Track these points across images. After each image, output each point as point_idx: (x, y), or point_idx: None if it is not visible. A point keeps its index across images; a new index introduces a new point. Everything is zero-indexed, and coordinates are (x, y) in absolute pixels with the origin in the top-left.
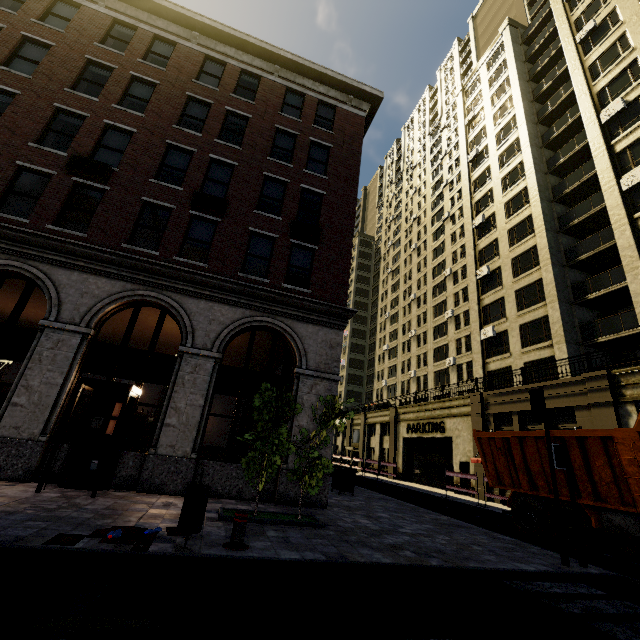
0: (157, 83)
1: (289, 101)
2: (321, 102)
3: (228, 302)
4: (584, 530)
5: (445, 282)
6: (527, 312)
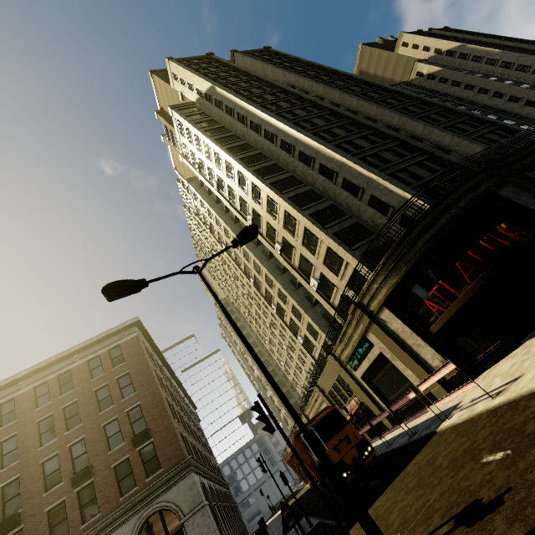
0: (16, 433)
1: (93, 365)
2: (110, 349)
3: (123, 522)
4: None
5: None
6: (303, 321)
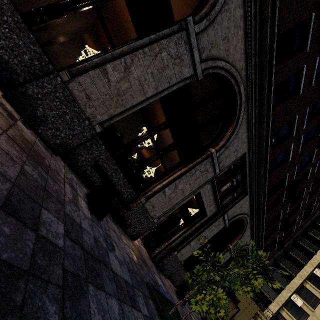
0: None
1: None
2: None
3: None
4: None
5: None
6: None
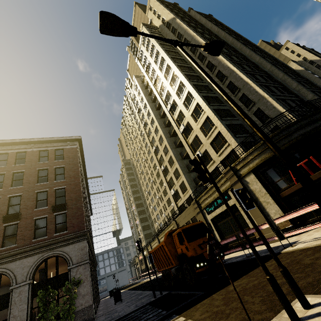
0: None
1: (42, 155)
2: (56, 149)
3: (30, 255)
4: (171, 277)
5: (159, 172)
6: (179, 180)
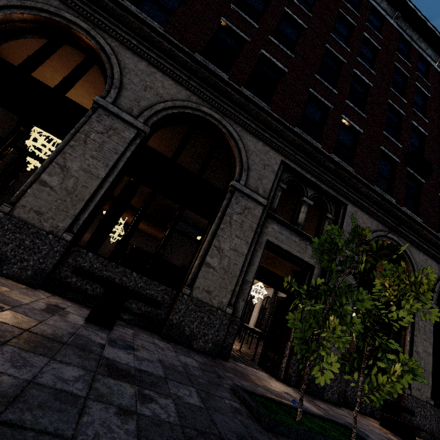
0: (428, 95)
1: None
2: None
3: None
4: None
5: None
6: None
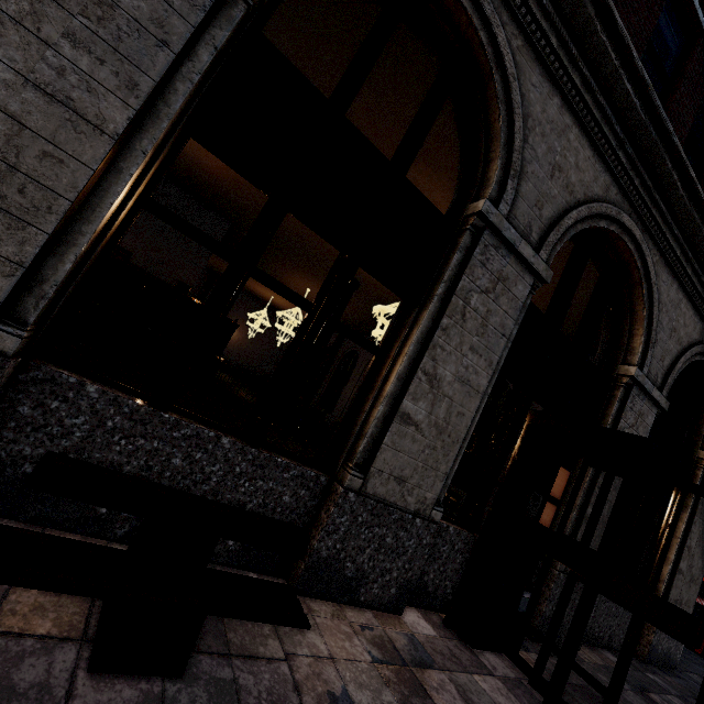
0: None
1: None
2: None
3: (698, 303)
4: None
5: None
6: None
